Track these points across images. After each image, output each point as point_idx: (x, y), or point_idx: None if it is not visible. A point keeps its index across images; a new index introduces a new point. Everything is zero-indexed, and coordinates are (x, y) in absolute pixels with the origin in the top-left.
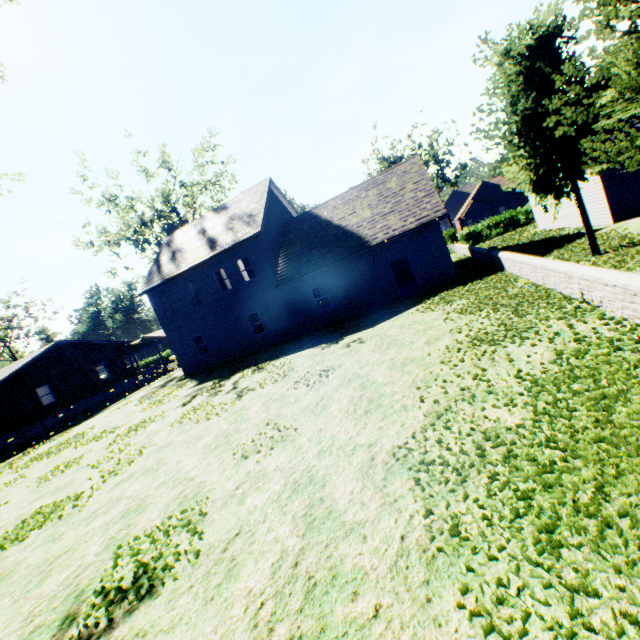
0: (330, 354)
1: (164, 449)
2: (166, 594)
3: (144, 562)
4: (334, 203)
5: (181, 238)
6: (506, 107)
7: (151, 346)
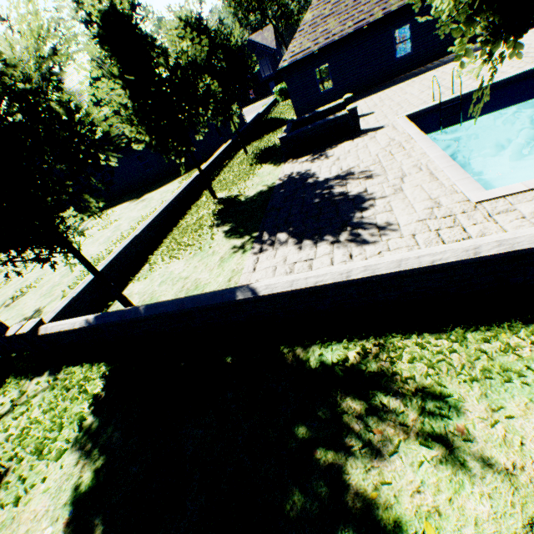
0: (128, 209)
1: None
2: (27, 295)
3: (24, 291)
4: None
5: None
6: None
7: None
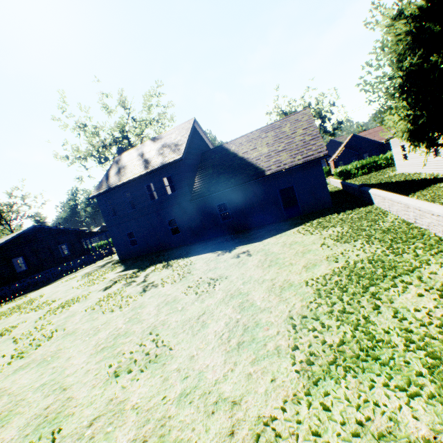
0: (222, 262)
1: (67, 337)
2: None
3: None
4: (241, 140)
5: (126, 158)
6: (393, 63)
7: (102, 234)
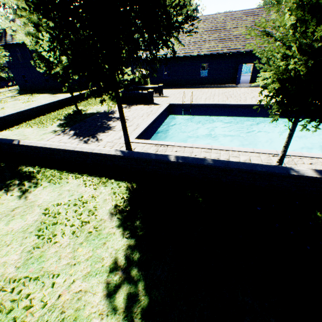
0: (44, 98)
1: None
2: None
3: None
4: None
5: (18, 22)
6: None
7: None
